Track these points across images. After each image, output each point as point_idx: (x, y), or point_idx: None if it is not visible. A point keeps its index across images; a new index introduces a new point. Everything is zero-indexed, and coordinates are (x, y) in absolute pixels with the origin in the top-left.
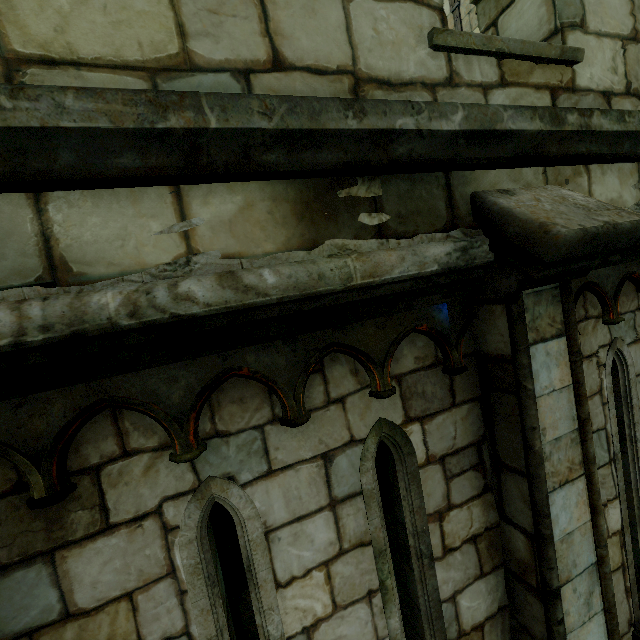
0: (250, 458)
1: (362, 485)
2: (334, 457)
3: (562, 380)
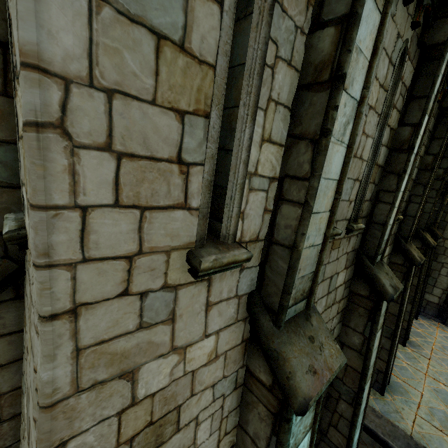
0: None
1: None
2: None
3: None
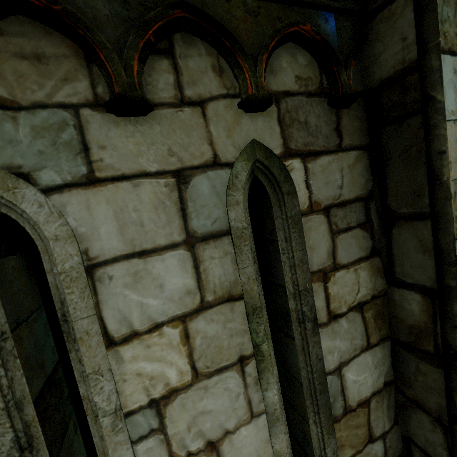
0: (57, 152)
1: (230, 221)
2: (191, 177)
3: None
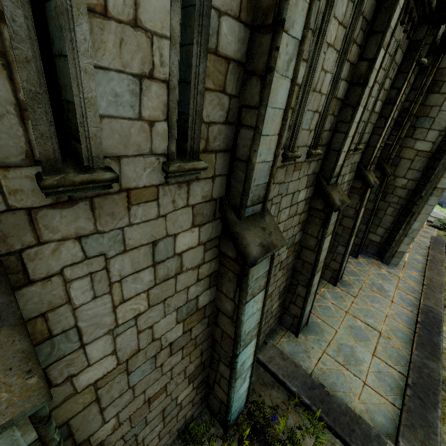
0: None
1: None
2: None
3: (401, 4)
